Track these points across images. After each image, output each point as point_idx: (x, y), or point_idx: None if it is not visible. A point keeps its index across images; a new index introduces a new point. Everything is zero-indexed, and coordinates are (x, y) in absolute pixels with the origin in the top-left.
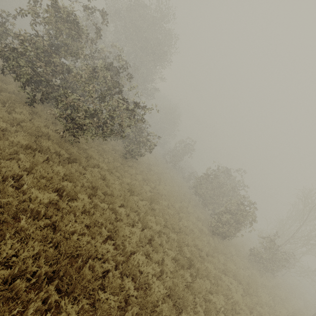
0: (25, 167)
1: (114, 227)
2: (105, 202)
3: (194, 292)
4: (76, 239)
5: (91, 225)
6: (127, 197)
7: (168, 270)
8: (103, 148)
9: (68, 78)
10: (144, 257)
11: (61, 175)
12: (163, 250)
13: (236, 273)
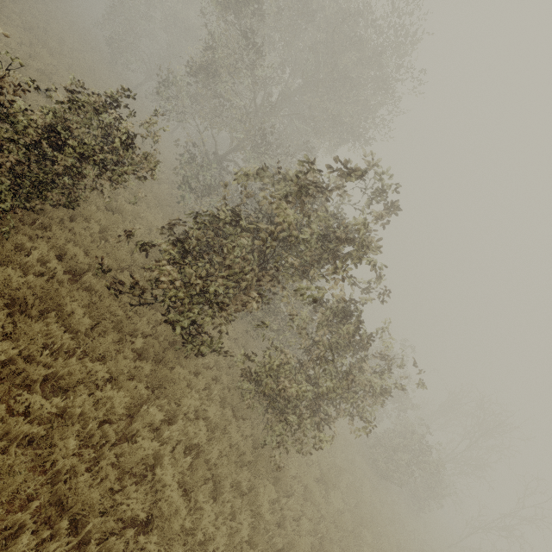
0: None
1: None
2: None
3: None
4: None
5: None
6: (339, 523)
7: None
8: None
9: None
10: None
11: None
12: None
13: None
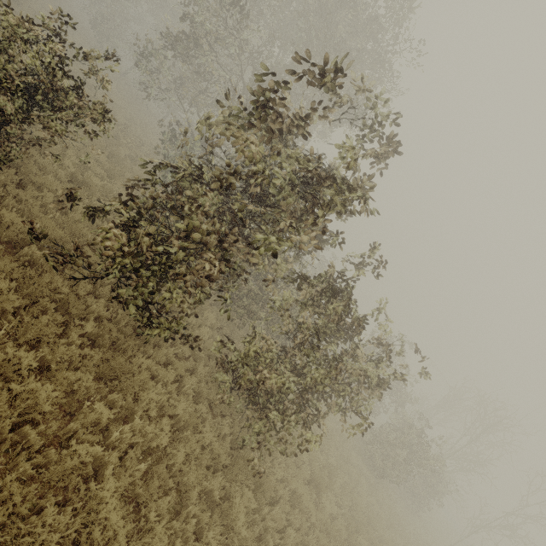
0: None
1: None
2: None
3: None
4: None
5: None
6: (331, 532)
7: None
8: None
9: None
10: None
11: None
12: None
13: None
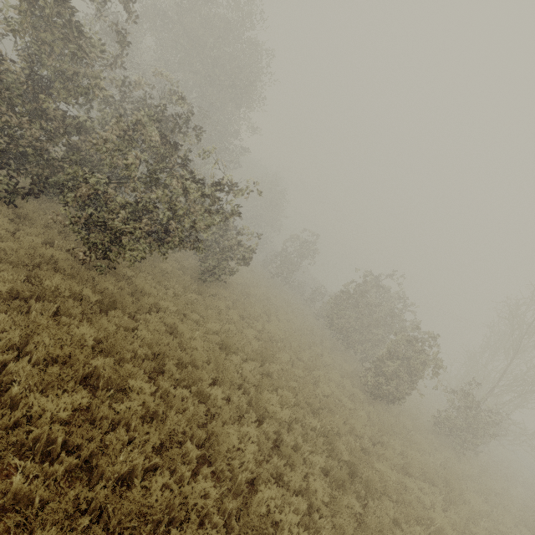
0: (10, 341)
1: (208, 435)
2: (182, 383)
3: (371, 534)
4: (140, 498)
5: (164, 444)
6: (221, 363)
7: (321, 503)
8: (162, 269)
9: (81, 145)
10: (276, 490)
11: (89, 343)
12: (300, 456)
13: (424, 467)
